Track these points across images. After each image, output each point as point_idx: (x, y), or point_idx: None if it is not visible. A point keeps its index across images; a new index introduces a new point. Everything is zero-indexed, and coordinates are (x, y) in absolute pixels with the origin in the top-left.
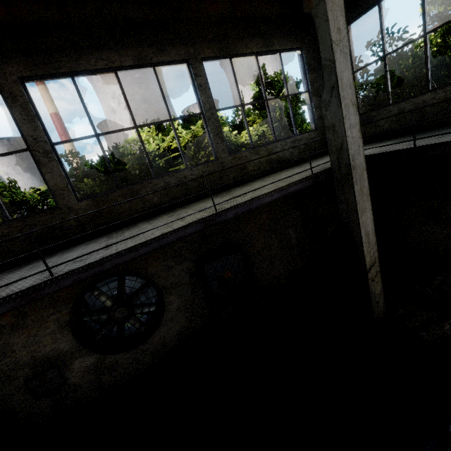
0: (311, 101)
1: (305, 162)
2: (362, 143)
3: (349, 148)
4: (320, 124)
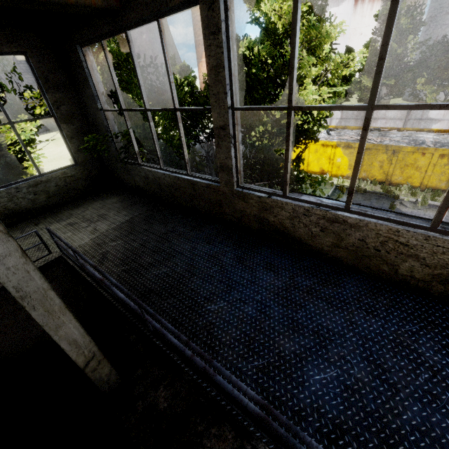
0: (61, 129)
1: (59, 208)
2: (34, 266)
3: (5, 282)
4: (83, 158)
